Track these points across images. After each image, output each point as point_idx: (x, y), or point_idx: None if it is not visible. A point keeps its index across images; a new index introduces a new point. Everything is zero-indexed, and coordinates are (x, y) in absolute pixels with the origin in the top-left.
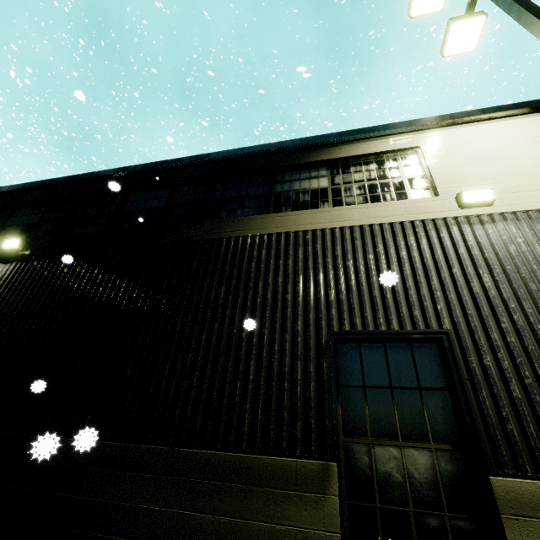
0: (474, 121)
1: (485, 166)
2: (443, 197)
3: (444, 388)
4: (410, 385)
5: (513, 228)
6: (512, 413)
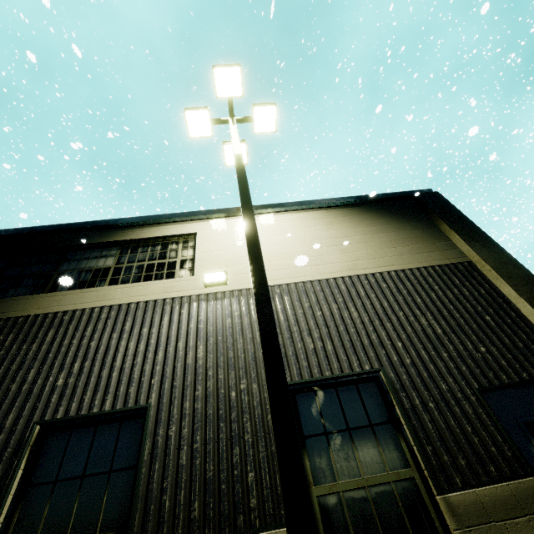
0: (240, 215)
1: (235, 251)
2: (196, 277)
3: (133, 466)
4: (103, 469)
5: (235, 303)
6: (172, 483)
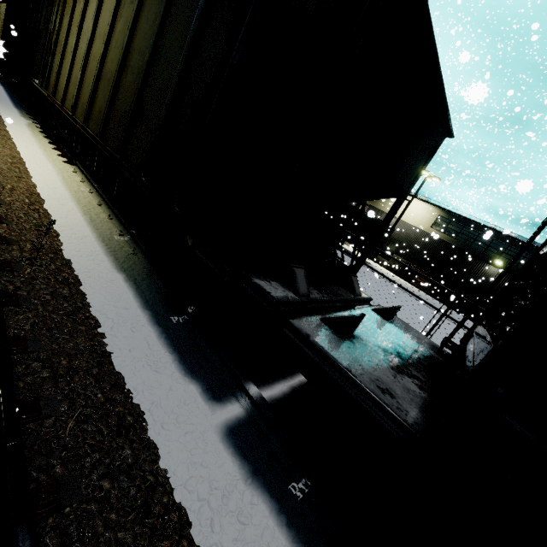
0: None
1: None
2: None
3: None
4: None
5: None
6: None
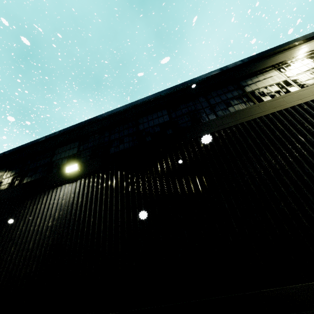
0: None
1: None
2: None
3: None
4: None
5: None
6: None
